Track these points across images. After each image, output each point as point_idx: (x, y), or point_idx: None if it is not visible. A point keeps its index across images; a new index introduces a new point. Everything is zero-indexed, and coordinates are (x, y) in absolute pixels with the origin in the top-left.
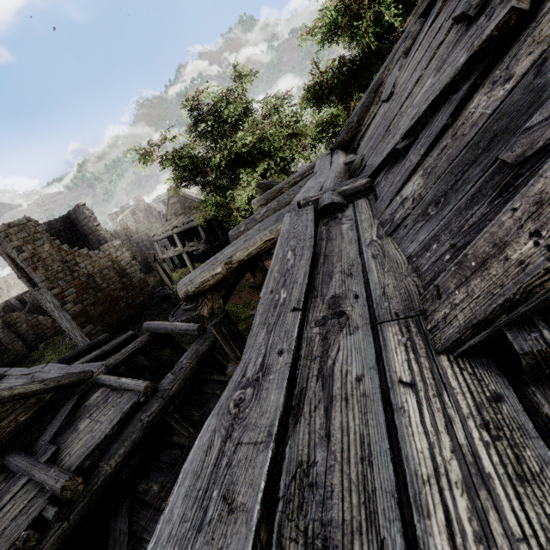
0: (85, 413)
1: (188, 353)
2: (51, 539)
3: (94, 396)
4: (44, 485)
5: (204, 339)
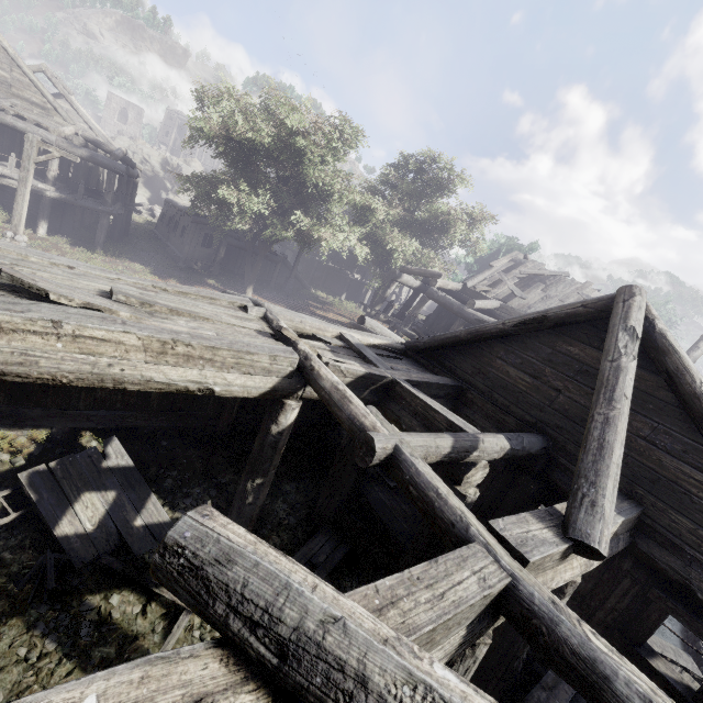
0: None
1: None
2: None
3: None
4: None
5: None
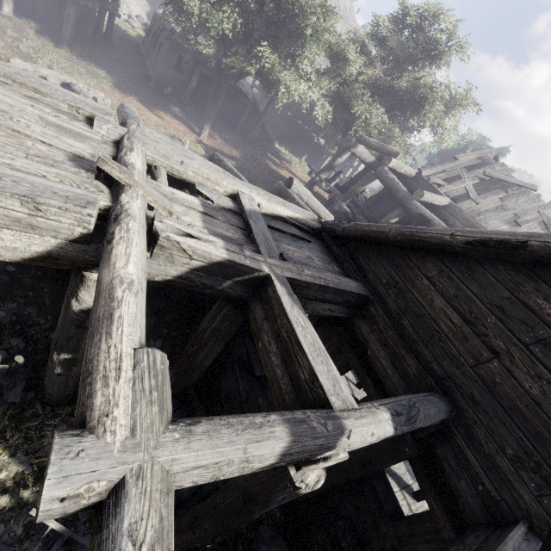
0: None
1: None
2: None
3: None
4: None
5: None
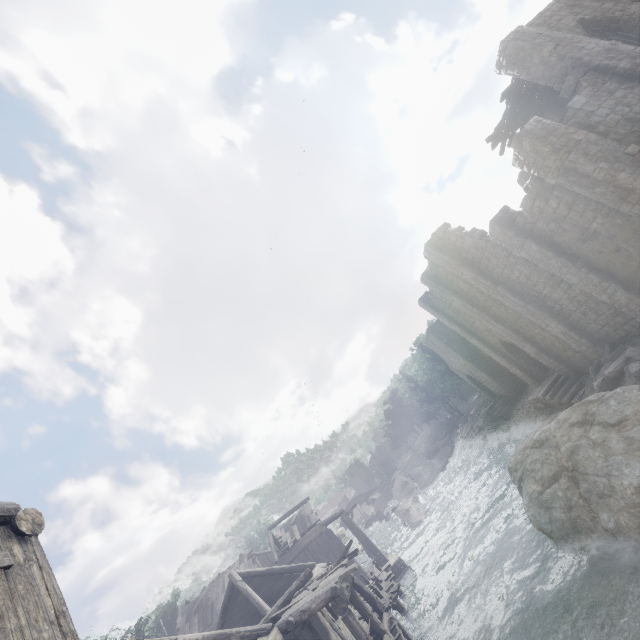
0: None
1: None
2: None
3: None
4: None
5: None
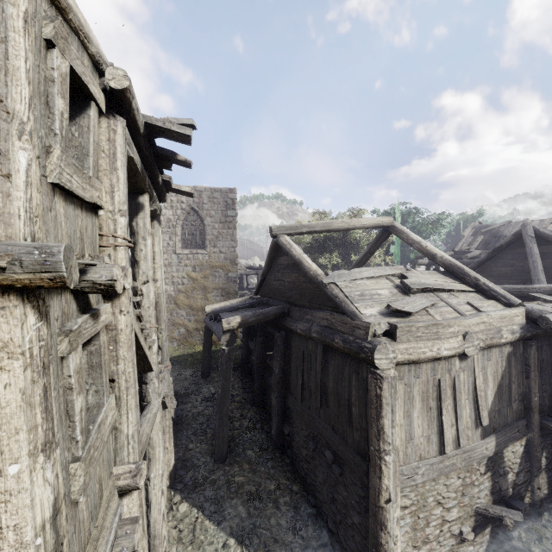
0: None
1: None
2: None
3: None
4: None
5: None
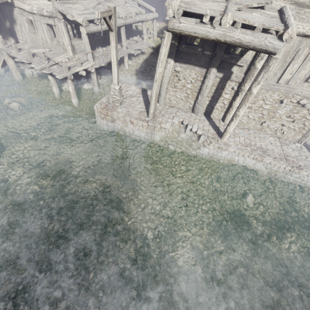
0: (128, 6)
1: (151, 13)
2: (130, 20)
3: (128, 5)
4: (127, 10)
5: (154, 14)
